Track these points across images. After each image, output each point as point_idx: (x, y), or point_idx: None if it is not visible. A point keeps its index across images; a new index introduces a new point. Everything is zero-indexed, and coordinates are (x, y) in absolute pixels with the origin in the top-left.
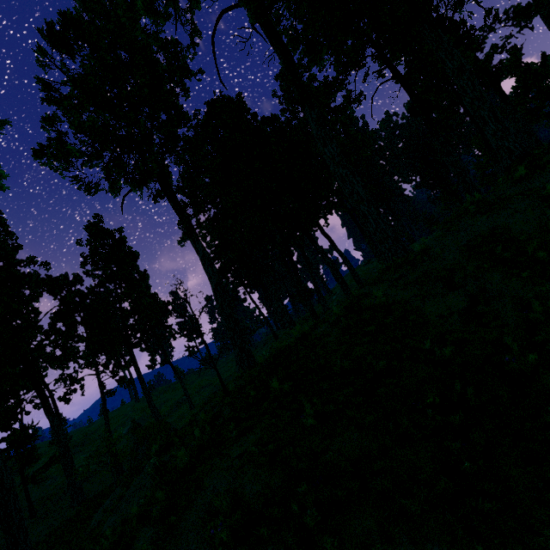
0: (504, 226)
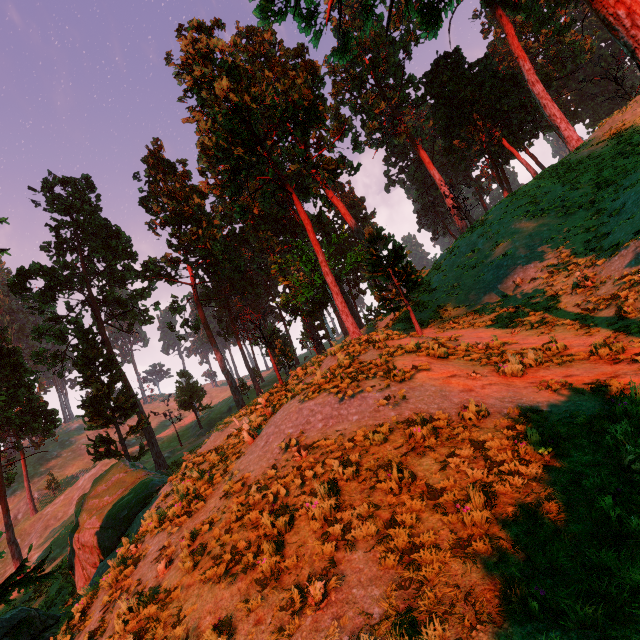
0: (624, 119)
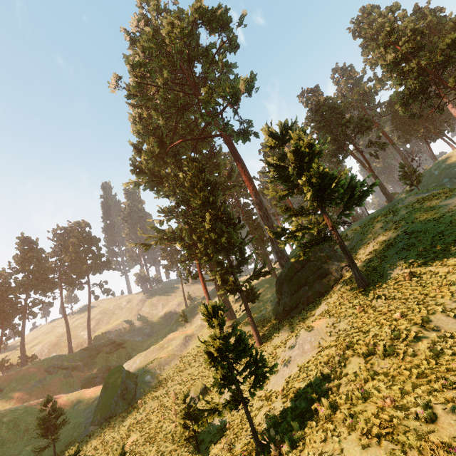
0: None
